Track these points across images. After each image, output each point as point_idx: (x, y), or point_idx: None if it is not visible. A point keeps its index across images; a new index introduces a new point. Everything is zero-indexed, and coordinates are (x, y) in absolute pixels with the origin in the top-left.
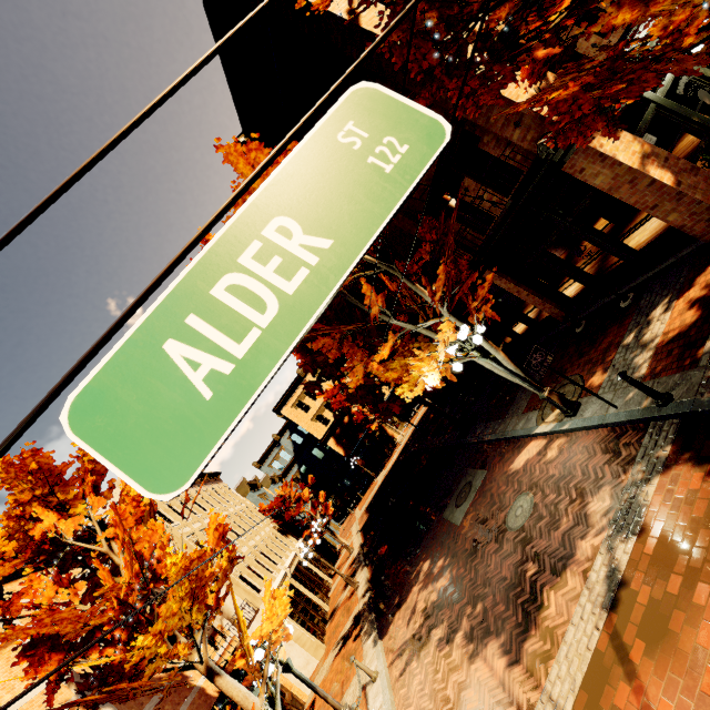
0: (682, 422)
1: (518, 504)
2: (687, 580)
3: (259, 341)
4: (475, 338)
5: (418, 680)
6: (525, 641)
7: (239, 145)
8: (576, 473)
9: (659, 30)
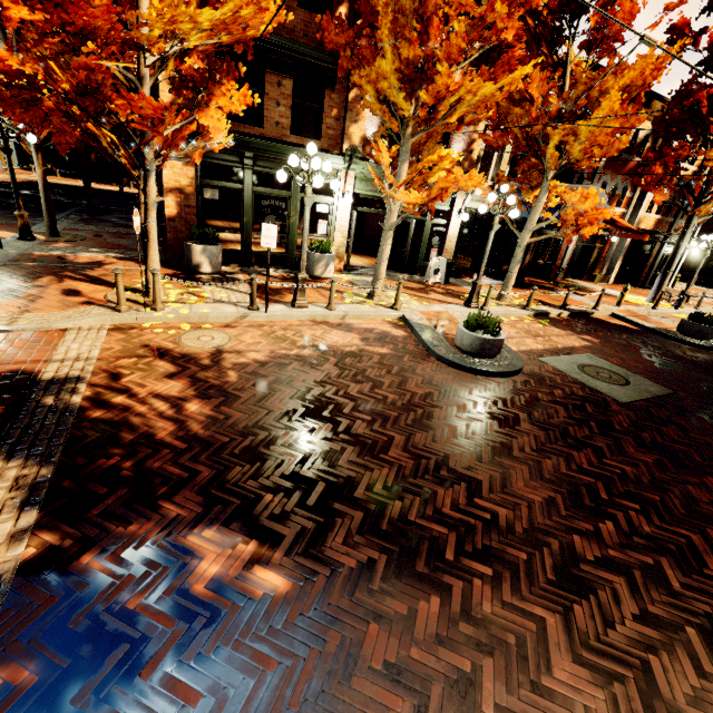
0: None
1: None
2: None
3: None
4: None
5: None
6: None
7: None
8: None
9: None
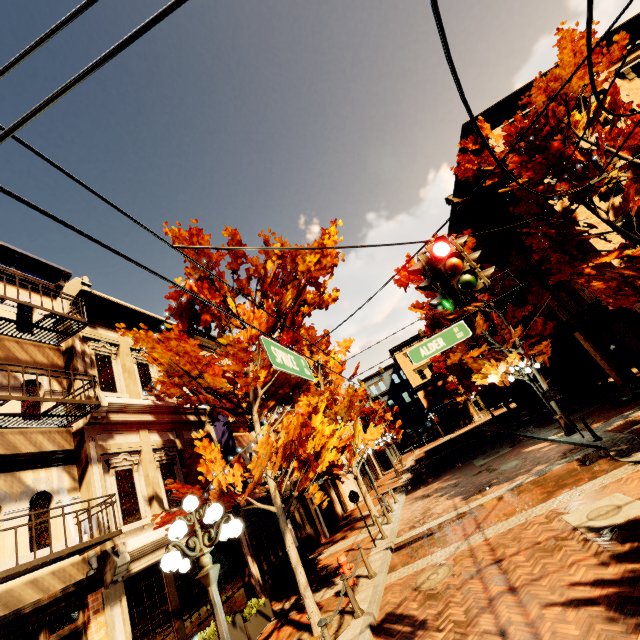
0: (595, 450)
1: (511, 462)
2: (537, 486)
3: (431, 353)
4: (526, 369)
5: (418, 504)
6: (472, 496)
7: None
8: (545, 457)
9: None
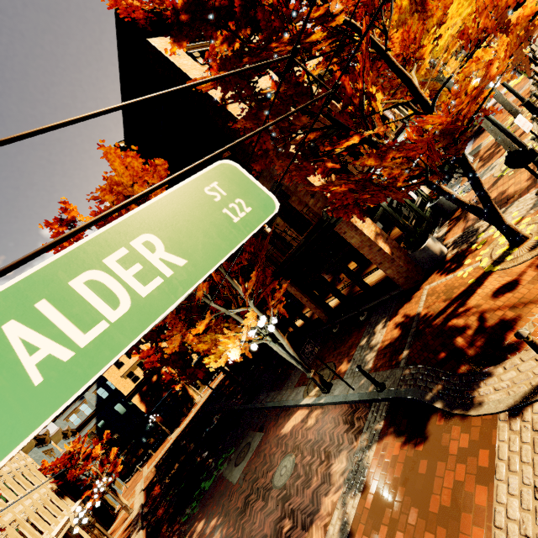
0: (390, 404)
1: (284, 464)
2: (390, 530)
3: (104, 333)
4: (270, 327)
5: None
6: None
7: (119, 150)
8: (326, 438)
9: (387, 174)
